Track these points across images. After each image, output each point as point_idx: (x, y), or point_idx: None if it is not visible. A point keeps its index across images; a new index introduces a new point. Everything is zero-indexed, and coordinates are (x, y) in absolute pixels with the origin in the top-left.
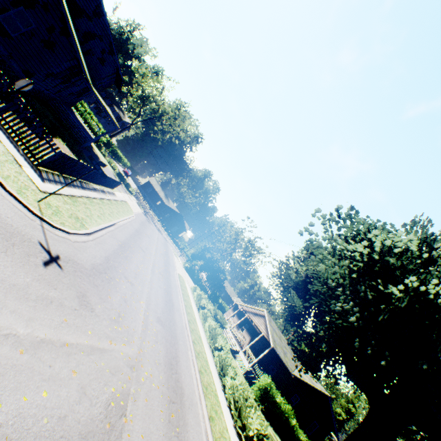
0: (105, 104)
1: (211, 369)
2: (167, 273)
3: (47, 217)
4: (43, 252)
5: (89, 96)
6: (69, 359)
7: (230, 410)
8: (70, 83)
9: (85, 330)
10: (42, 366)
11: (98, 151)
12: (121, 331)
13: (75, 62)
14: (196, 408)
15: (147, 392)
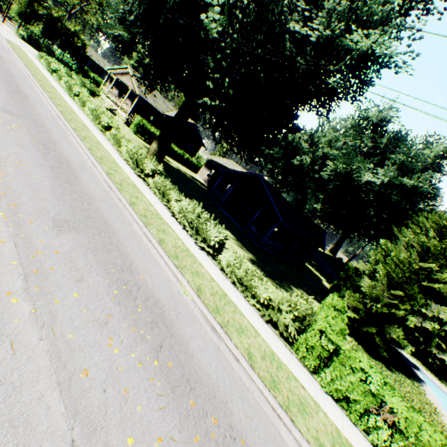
0: None
1: (70, 104)
2: None
3: None
4: None
5: None
6: None
7: (91, 121)
8: None
9: None
10: None
11: None
12: None
13: None
14: (45, 106)
15: None
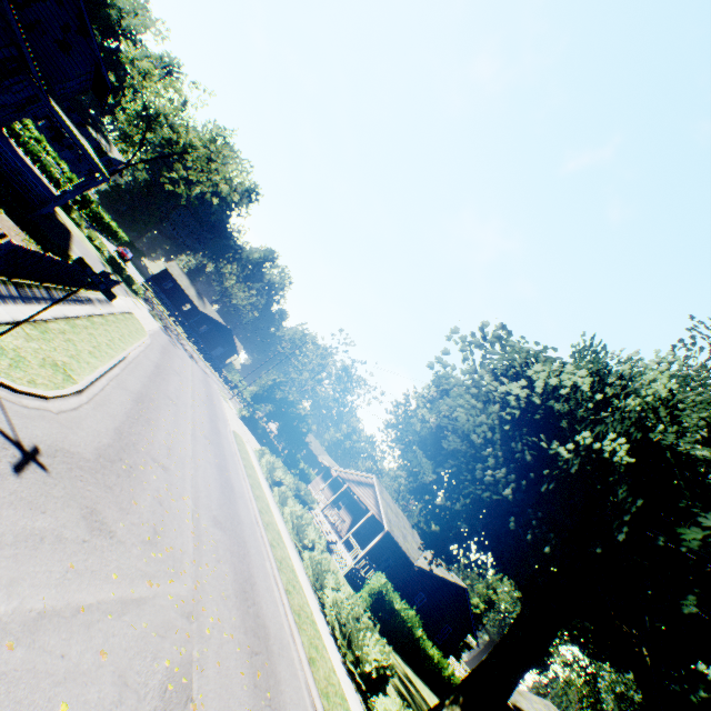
0: (79, 133)
1: (302, 582)
2: (217, 435)
3: (2, 375)
4: (8, 447)
5: (39, 110)
6: (91, 633)
7: (335, 639)
8: (1, 87)
9: (106, 574)
10: (50, 661)
11: (65, 218)
12: (163, 559)
13: (12, 51)
14: (288, 652)
15: (217, 650)
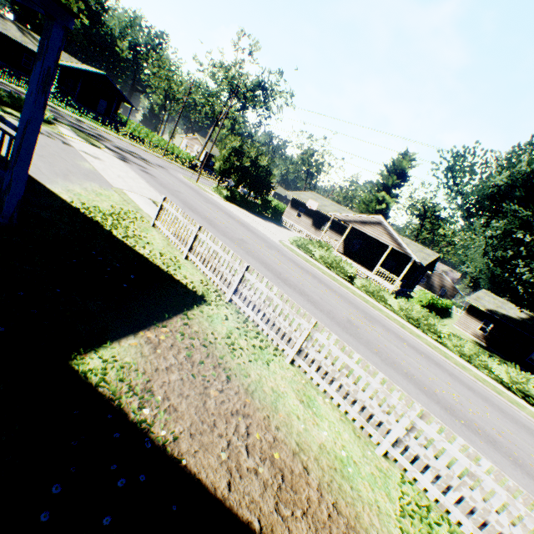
0: None
1: (490, 382)
2: (333, 290)
3: None
4: None
5: None
6: None
7: (530, 405)
8: None
9: None
10: None
11: None
12: None
13: None
14: None
15: None
